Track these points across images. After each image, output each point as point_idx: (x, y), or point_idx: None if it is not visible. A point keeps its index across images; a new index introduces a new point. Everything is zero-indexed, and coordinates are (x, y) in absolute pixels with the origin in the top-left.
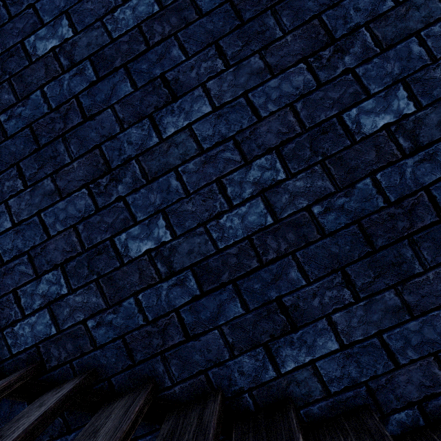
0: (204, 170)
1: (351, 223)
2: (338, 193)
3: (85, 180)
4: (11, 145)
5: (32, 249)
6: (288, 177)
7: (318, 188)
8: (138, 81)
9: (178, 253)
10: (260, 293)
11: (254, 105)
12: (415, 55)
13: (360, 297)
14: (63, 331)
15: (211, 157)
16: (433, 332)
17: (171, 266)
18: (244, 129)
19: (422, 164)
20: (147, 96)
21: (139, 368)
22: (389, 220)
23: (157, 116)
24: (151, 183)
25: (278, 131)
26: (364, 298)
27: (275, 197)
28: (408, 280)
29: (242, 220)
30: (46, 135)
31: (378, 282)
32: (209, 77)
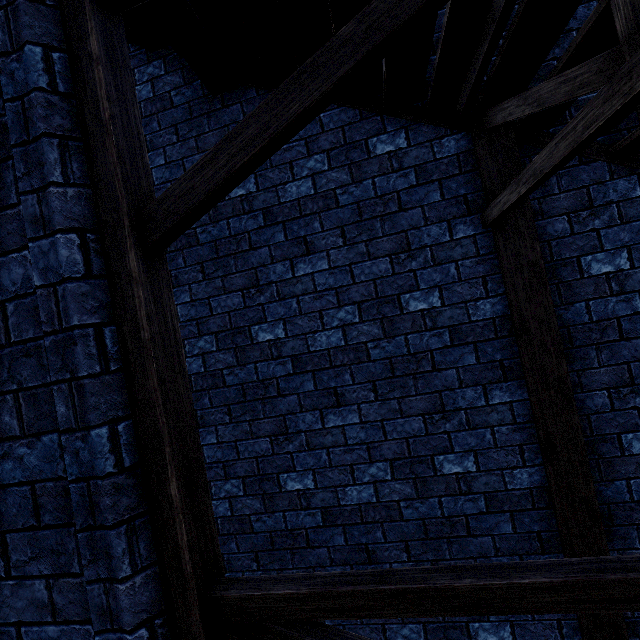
0: None
1: None
2: None
3: None
4: None
5: None
6: None
7: None
8: None
9: None
10: None
11: None
12: None
13: None
14: None
15: None
16: None
17: None
18: None
19: None
20: None
21: None
22: None
23: None
24: None
25: None
26: None
27: None
28: None
29: None
30: None
31: None
32: None
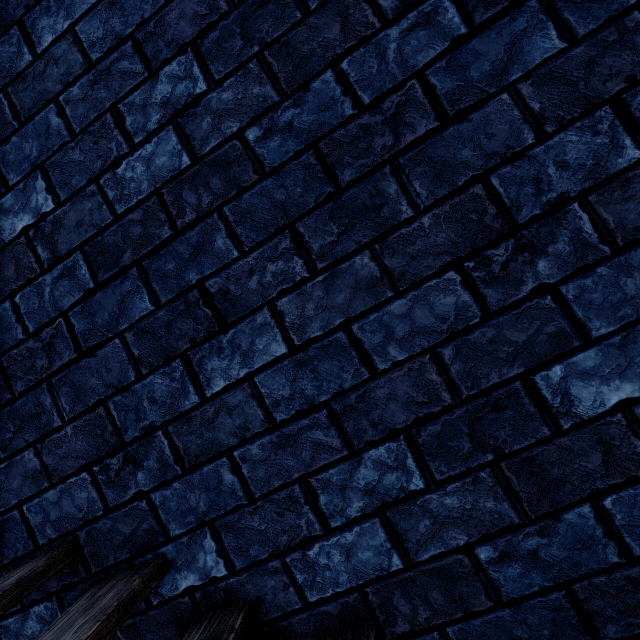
0: None
1: None
2: None
3: (451, 252)
4: (274, 188)
5: (335, 398)
6: None
7: None
8: (576, 23)
9: None
10: None
11: None
12: None
13: None
14: (418, 566)
15: None
16: None
17: None
18: None
19: None
20: (605, 55)
21: None
22: None
23: (634, 98)
24: (624, 253)
25: None
26: None
27: None
28: None
29: None
30: (352, 162)
31: None
32: None
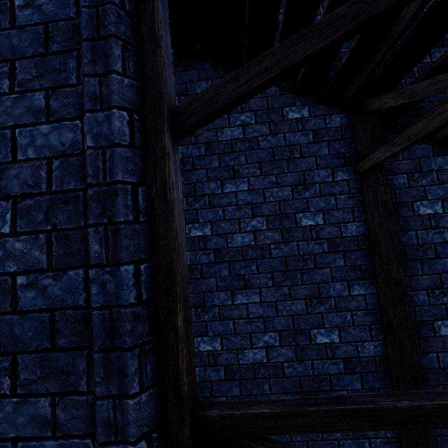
0: None
1: None
2: None
3: None
4: None
5: None
6: None
7: None
8: None
9: None
10: None
11: None
12: None
13: None
14: None
15: None
16: None
17: None
18: None
19: None
20: None
21: None
22: None
23: None
24: None
25: None
26: None
27: None
28: None
29: None
30: None
31: None
32: None
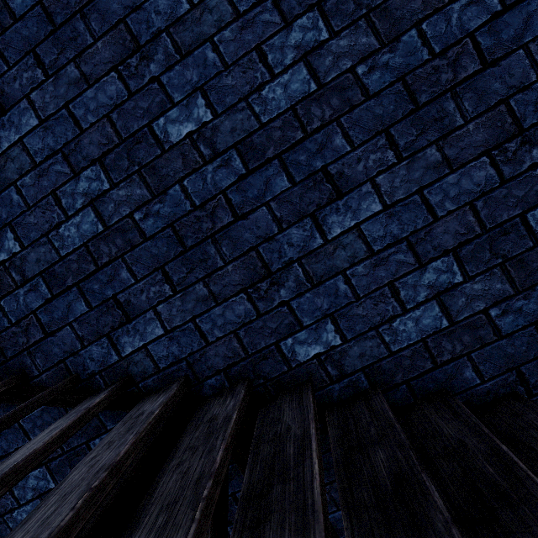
0: (40, 183)
1: (167, 227)
2: (154, 200)
3: None
4: None
5: None
6: (112, 187)
7: (137, 196)
8: None
9: (29, 262)
10: (100, 292)
11: (76, 117)
12: (210, 62)
13: (177, 290)
14: None
15: (44, 170)
16: (233, 314)
17: (24, 274)
18: (69, 142)
19: (220, 170)
20: None
21: (11, 363)
22: (196, 223)
23: None
24: None
25: (99, 143)
26: (180, 291)
27: (103, 206)
28: (213, 274)
29: (78, 229)
30: None
31: (190, 277)
32: (32, 88)
